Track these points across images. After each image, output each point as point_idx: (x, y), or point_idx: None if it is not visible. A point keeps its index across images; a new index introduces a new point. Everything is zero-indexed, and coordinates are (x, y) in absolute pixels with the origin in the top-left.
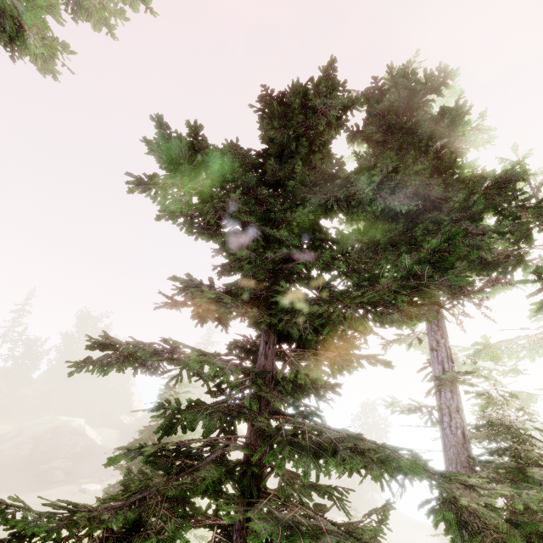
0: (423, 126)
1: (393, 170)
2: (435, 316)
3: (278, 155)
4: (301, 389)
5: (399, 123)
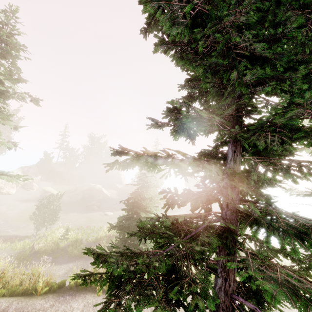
0: None
1: None
2: None
3: None
4: (257, 184)
5: None
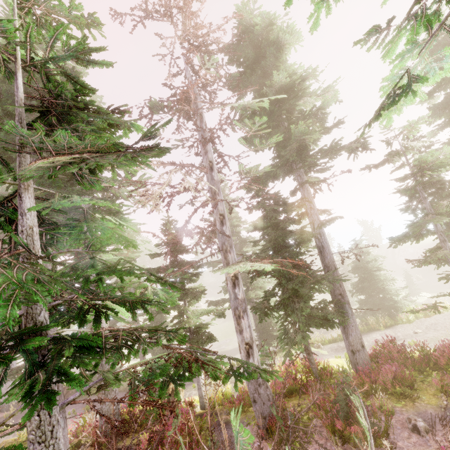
0: None
1: None
2: None
3: None
4: None
5: None
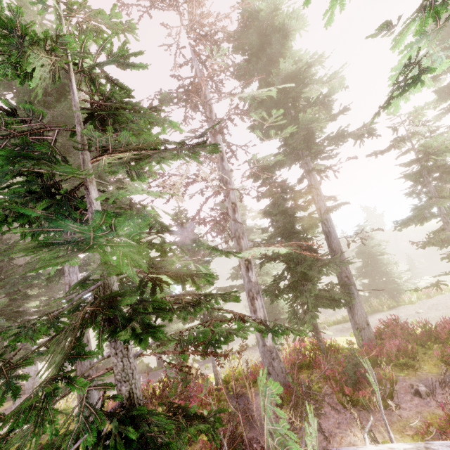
0: None
1: None
2: None
3: None
4: None
5: None
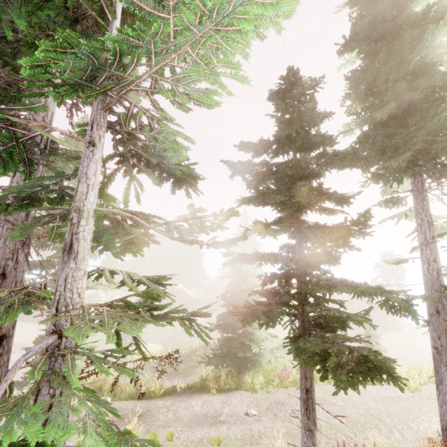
0: (406, 34)
1: (353, 157)
2: (420, 197)
3: (287, 137)
4: (319, 263)
5: (385, 27)
